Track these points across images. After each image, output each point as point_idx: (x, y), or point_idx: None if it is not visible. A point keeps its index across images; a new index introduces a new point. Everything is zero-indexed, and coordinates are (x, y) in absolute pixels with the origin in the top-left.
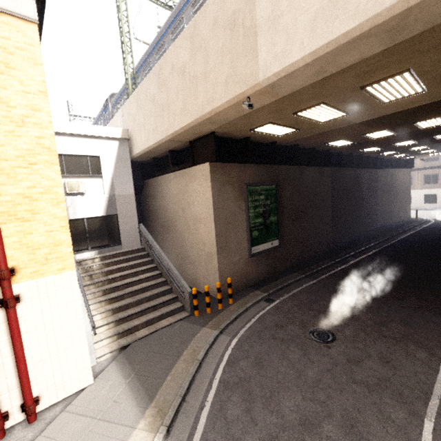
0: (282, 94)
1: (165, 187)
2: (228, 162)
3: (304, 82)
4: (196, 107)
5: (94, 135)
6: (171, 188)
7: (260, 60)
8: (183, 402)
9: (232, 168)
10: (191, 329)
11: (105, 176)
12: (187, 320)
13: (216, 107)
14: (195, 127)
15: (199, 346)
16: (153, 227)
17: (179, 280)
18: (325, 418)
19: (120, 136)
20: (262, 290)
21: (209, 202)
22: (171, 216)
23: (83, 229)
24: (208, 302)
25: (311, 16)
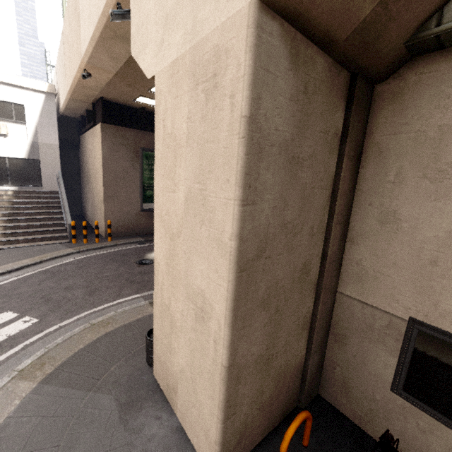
0: (111, 72)
1: (87, 143)
2: (120, 126)
3: (114, 64)
4: (71, 72)
5: (18, 85)
6: (89, 144)
7: (81, 43)
8: (8, 274)
9: (128, 132)
10: (59, 248)
11: (29, 124)
12: (64, 244)
13: (75, 74)
14: (79, 90)
15: (52, 255)
16: (83, 180)
17: (66, 215)
18: (83, 288)
19: (46, 90)
20: (145, 238)
21: (101, 157)
22: (89, 169)
23: (5, 167)
24: (84, 235)
25: (88, 17)
